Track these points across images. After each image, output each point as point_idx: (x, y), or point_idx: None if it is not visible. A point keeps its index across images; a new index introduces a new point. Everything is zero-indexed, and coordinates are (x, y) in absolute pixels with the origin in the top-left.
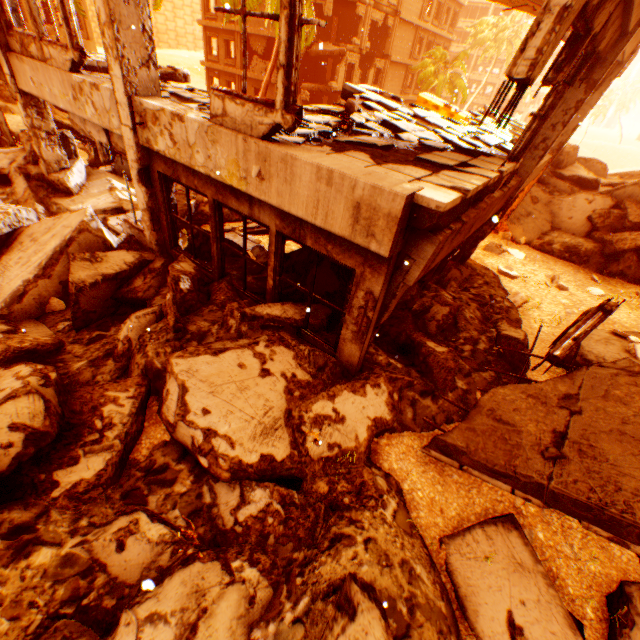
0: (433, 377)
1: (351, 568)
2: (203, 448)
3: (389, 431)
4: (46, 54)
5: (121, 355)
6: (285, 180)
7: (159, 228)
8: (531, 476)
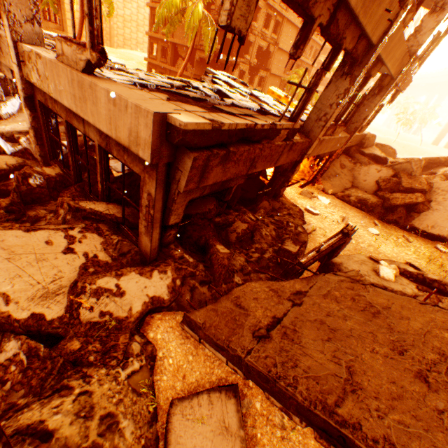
0: (214, 271)
1: (45, 416)
2: None
3: (167, 309)
4: None
5: None
6: (93, 102)
7: (42, 143)
8: (236, 350)
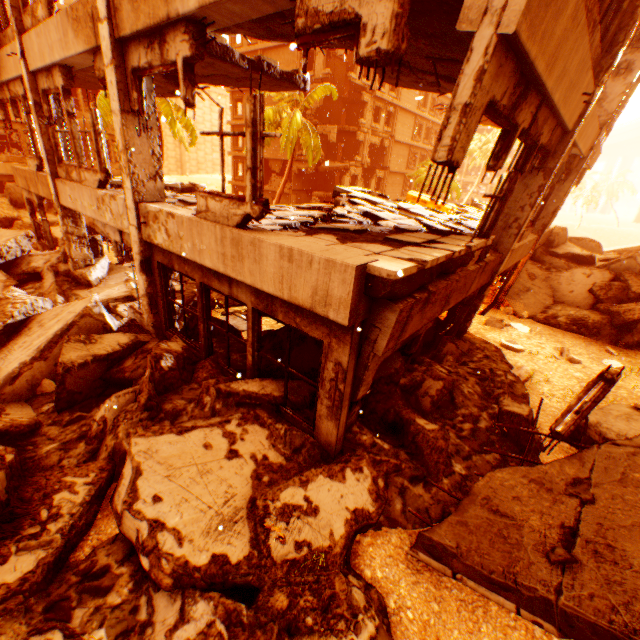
0: (424, 459)
1: None
2: (146, 544)
3: (374, 527)
4: (82, 177)
5: (94, 436)
6: (255, 260)
7: (157, 311)
8: (535, 588)
